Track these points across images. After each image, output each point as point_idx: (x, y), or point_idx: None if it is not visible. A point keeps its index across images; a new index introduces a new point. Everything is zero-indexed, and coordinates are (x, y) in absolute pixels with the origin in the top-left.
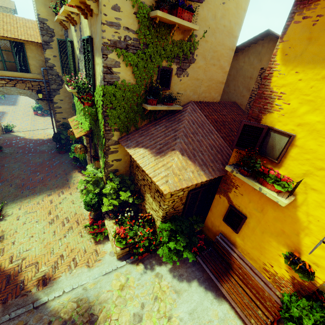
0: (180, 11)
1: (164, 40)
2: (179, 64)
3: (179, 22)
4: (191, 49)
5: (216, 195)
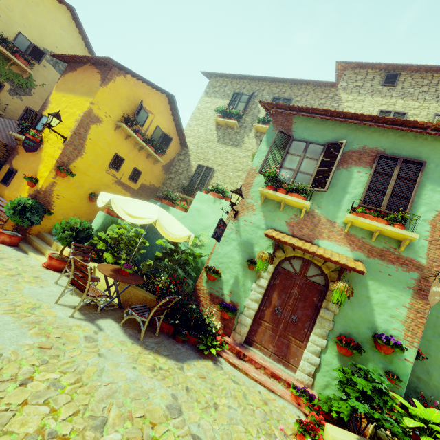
0: (17, 55)
1: (1, 64)
2: (13, 87)
3: (14, 59)
4: (28, 84)
5: (4, 166)
